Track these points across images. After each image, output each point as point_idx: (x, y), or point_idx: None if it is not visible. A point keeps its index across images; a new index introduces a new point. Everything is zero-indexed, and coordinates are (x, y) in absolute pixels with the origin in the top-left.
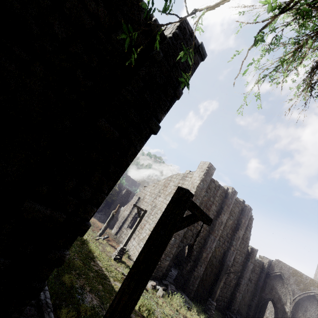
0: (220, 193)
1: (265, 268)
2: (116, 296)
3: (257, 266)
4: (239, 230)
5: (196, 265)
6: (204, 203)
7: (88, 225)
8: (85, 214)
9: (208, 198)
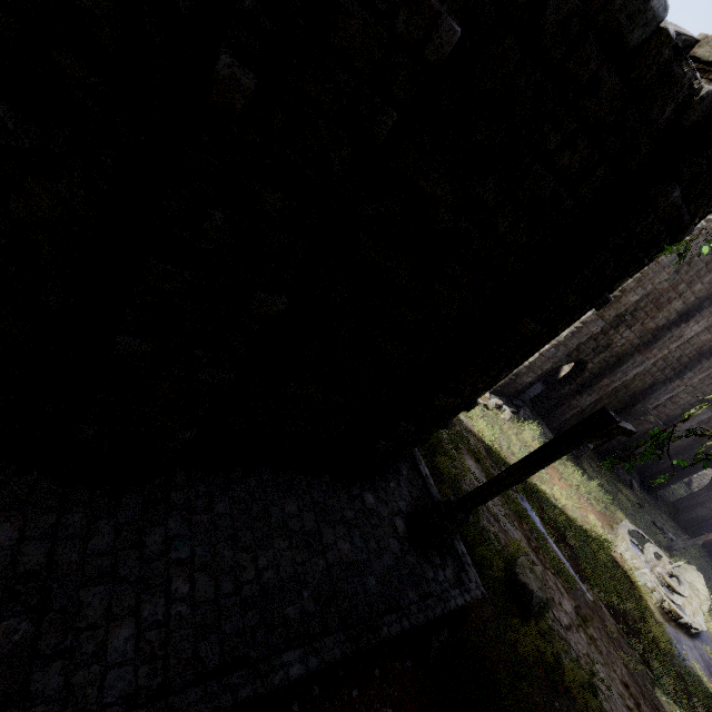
0: None
1: None
2: (501, 473)
3: None
4: None
5: (581, 391)
6: (656, 295)
7: (475, 405)
8: (475, 396)
9: (673, 285)
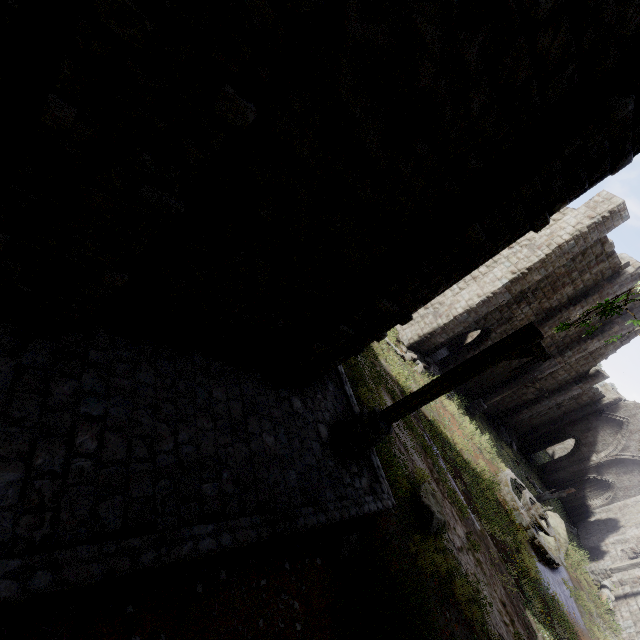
0: (603, 269)
1: (601, 403)
2: (427, 384)
3: (587, 395)
4: (595, 340)
5: None
6: (554, 278)
7: (411, 319)
8: (412, 309)
9: (569, 272)
